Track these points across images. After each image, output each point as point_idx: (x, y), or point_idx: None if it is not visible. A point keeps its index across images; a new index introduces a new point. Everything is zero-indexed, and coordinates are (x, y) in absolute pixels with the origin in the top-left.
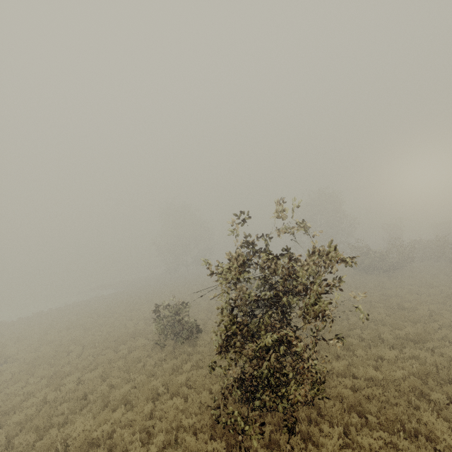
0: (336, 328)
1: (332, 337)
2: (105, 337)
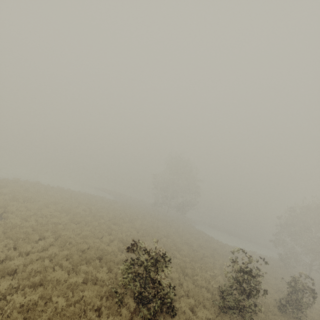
0: None
1: None
2: (78, 241)
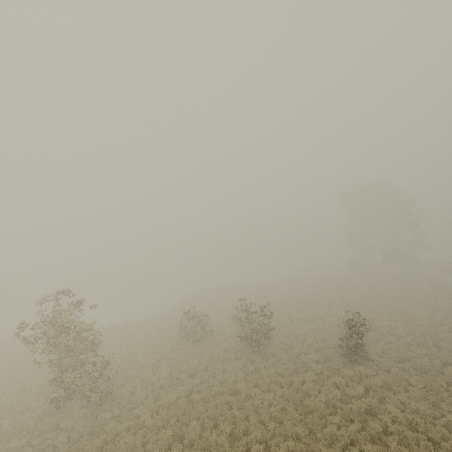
0: (234, 411)
1: (203, 410)
2: None
